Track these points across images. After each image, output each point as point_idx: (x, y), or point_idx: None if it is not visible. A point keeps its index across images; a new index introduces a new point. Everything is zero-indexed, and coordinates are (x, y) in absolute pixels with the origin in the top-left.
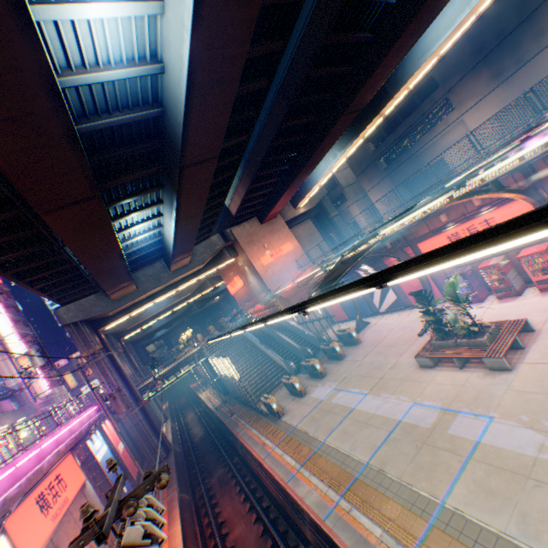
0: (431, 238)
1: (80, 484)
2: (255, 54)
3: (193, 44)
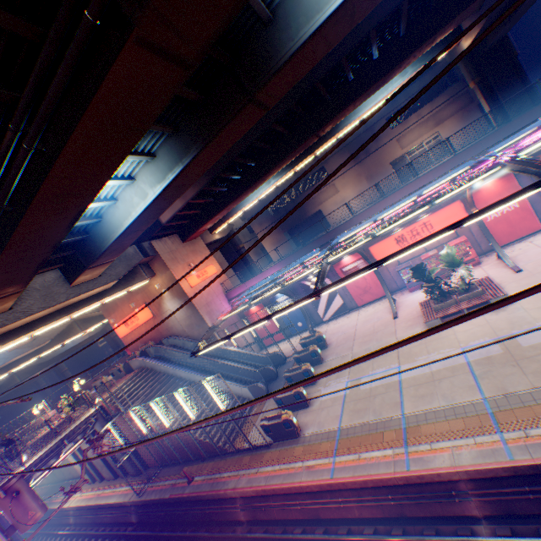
0: (382, 241)
1: None
2: None
3: None
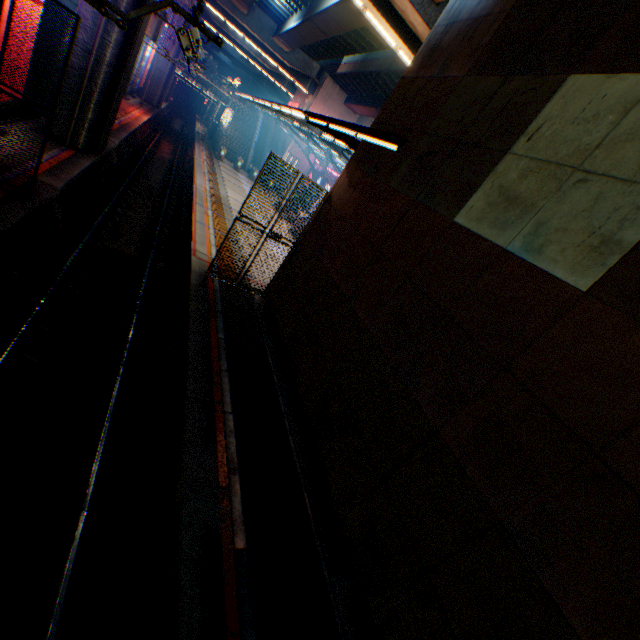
0: None
1: None
2: (372, 34)
3: (332, 8)
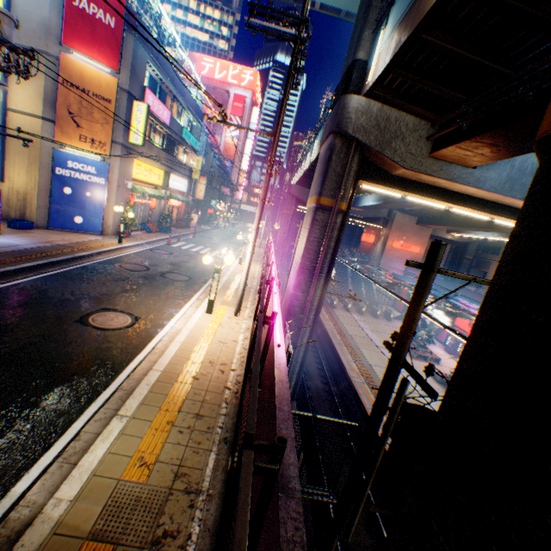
0: None
1: None
2: None
3: None
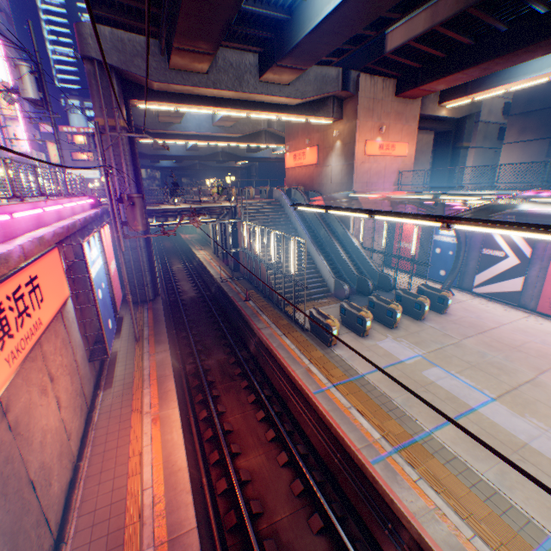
0: None
1: (60, 301)
2: None
3: None
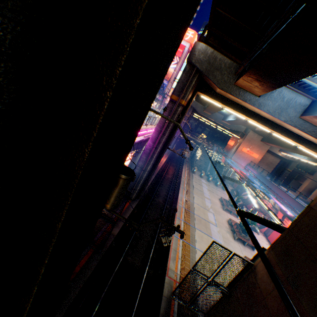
0: None
1: None
2: None
3: None
